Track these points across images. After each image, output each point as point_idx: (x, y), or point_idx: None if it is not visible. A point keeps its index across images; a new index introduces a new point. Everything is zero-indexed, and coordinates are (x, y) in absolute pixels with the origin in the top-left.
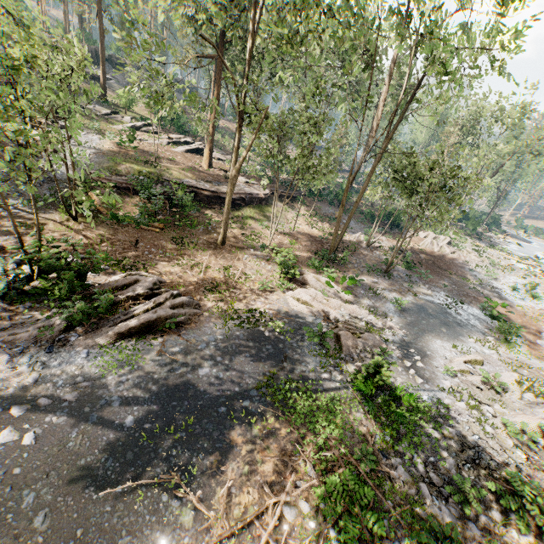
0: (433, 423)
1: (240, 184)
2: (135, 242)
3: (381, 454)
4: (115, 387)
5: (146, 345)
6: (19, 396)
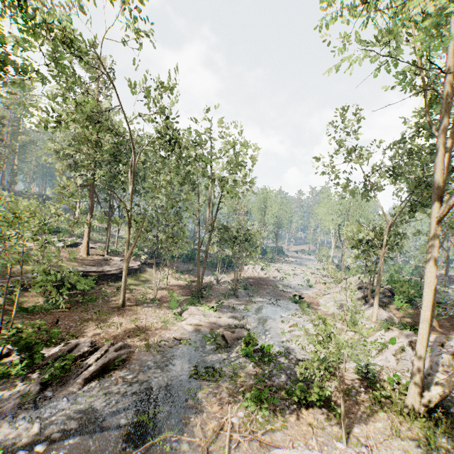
0: (283, 357)
1: (117, 262)
2: (55, 322)
3: (266, 379)
4: (101, 409)
5: (107, 381)
6: (34, 440)
